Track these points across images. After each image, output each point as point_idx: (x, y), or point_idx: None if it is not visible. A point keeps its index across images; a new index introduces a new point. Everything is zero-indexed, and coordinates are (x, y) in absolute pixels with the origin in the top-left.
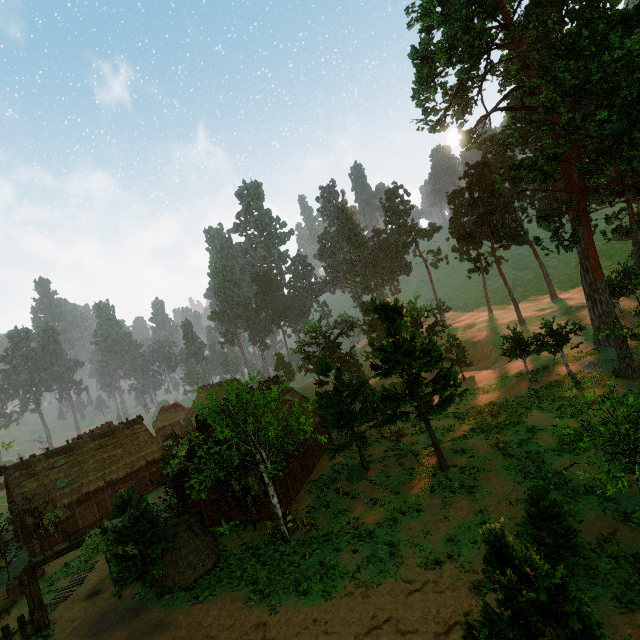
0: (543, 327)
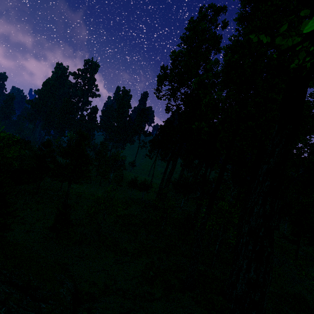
0: (144, 181)
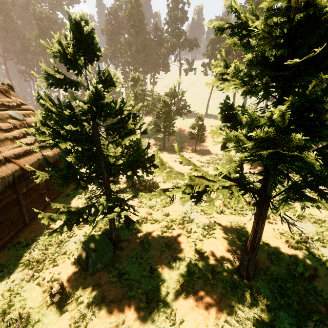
0: None
